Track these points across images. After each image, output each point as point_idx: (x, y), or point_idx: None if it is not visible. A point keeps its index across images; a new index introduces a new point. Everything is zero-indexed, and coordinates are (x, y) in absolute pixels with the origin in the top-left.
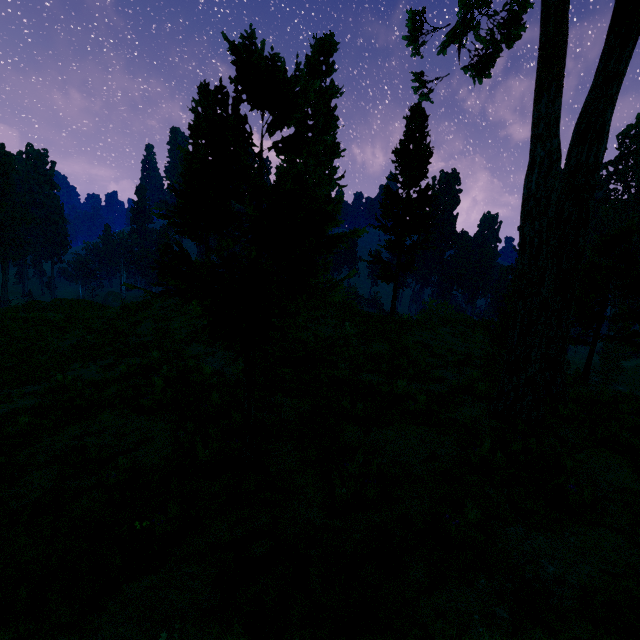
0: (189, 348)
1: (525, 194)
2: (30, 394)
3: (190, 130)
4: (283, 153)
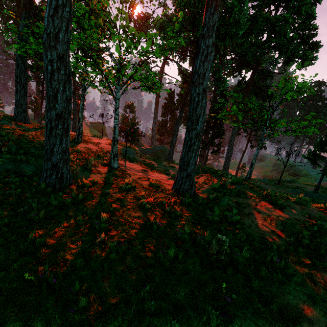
0: None
1: None
2: None
3: None
4: None
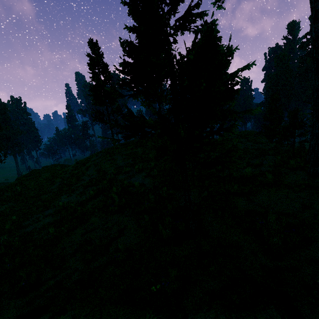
0: (119, 176)
1: (314, 36)
2: (48, 215)
3: (89, 66)
4: (180, 30)
